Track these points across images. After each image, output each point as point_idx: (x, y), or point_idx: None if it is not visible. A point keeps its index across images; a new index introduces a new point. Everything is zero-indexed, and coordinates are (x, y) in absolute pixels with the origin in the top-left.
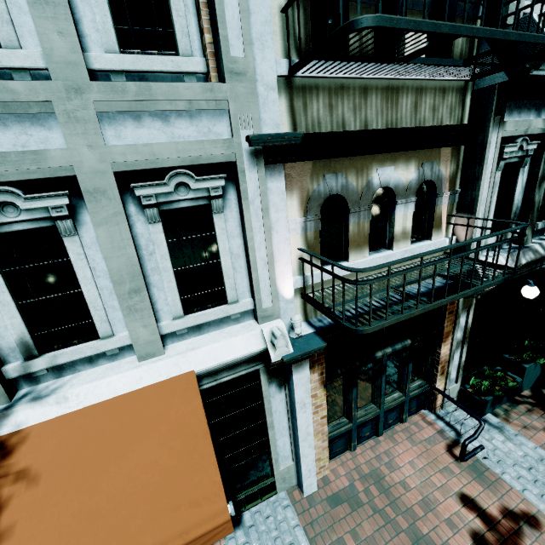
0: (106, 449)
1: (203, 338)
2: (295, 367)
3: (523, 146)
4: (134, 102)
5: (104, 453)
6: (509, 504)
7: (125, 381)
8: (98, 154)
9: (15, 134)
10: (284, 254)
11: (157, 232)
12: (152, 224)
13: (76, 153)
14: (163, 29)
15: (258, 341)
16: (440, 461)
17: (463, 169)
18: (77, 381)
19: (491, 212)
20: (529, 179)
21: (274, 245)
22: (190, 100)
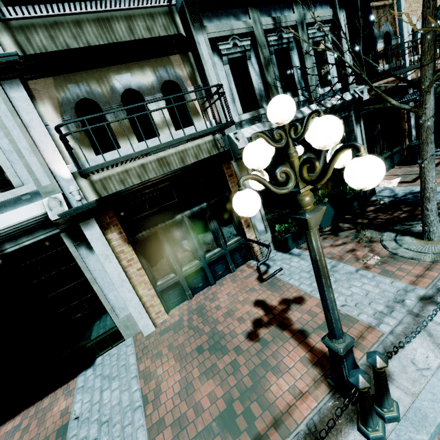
0: None
1: None
2: (83, 225)
3: (237, 44)
4: None
5: None
6: (288, 296)
7: None
8: None
9: None
10: (49, 144)
11: None
12: None
13: None
14: None
15: (40, 208)
16: (249, 286)
17: (197, 69)
18: None
19: (235, 96)
20: (259, 68)
21: (36, 139)
22: None
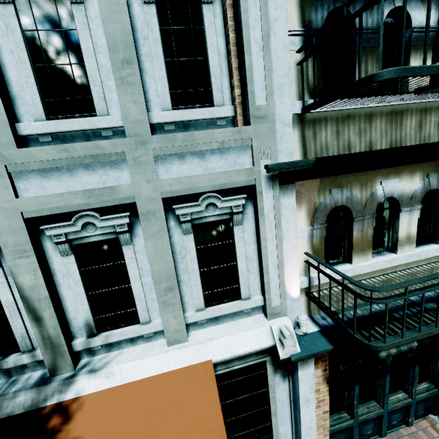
0: (139, 429)
1: (220, 328)
2: (300, 364)
3: None
4: (180, 146)
5: (137, 433)
6: None
7: (156, 363)
8: (152, 186)
9: (99, 175)
10: (293, 258)
11: (189, 241)
12: (185, 235)
13: (137, 186)
14: (204, 89)
15: (267, 337)
16: None
17: None
18: (121, 358)
19: None
20: None
21: (284, 251)
22: (222, 141)
